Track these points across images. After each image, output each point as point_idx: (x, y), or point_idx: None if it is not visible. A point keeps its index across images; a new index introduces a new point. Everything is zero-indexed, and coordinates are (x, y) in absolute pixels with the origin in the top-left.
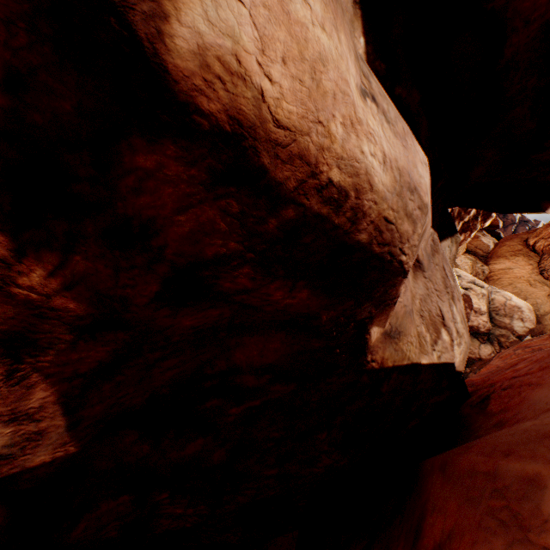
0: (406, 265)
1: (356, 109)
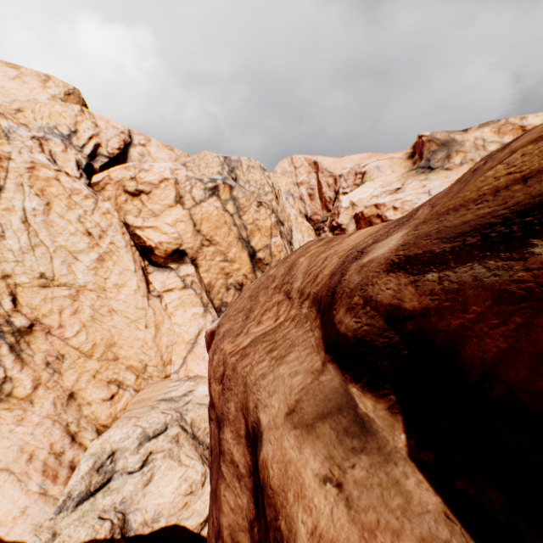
0: None
1: (305, 487)
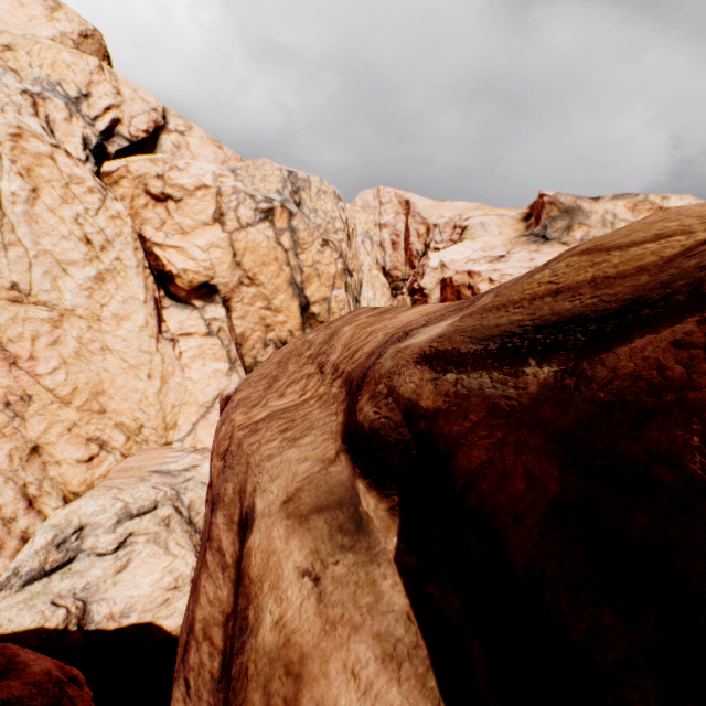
0: None
1: (282, 578)
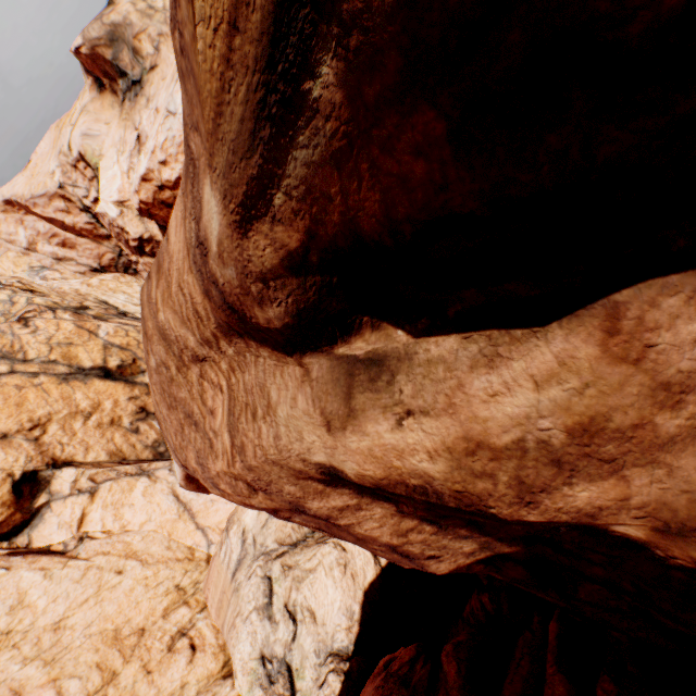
0: (499, 515)
1: (397, 446)
